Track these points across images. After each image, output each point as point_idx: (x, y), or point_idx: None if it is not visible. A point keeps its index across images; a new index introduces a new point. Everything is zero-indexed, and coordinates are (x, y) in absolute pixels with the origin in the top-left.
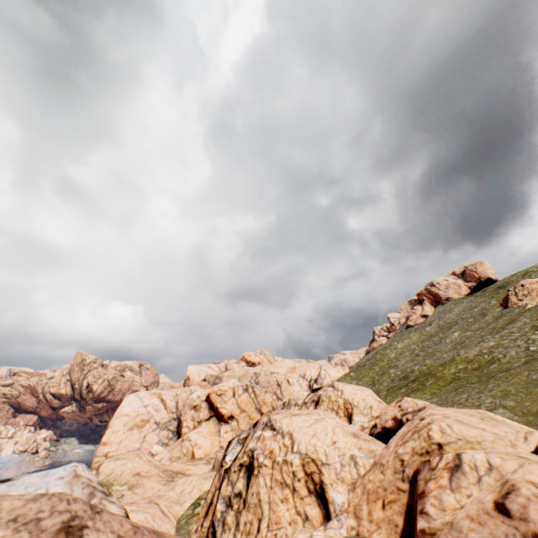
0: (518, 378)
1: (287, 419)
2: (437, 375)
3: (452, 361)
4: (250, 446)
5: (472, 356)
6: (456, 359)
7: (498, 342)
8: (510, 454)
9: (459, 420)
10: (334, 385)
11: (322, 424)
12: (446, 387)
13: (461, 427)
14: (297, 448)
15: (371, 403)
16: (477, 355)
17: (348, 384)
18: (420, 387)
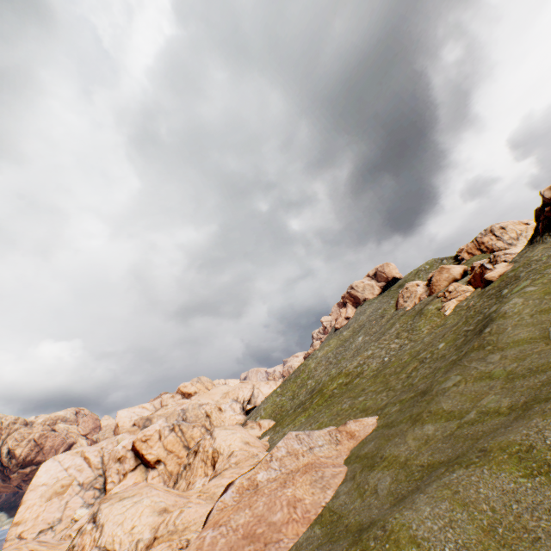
0: (337, 407)
1: (108, 508)
2: (323, 391)
3: (339, 375)
4: (74, 542)
5: (352, 368)
6: (342, 372)
7: (373, 351)
8: (182, 544)
9: (212, 495)
10: (213, 432)
11: (137, 506)
12: (320, 407)
13: (194, 509)
14: (101, 541)
15: (235, 447)
16: (355, 367)
17: (226, 428)
18: (308, 407)
